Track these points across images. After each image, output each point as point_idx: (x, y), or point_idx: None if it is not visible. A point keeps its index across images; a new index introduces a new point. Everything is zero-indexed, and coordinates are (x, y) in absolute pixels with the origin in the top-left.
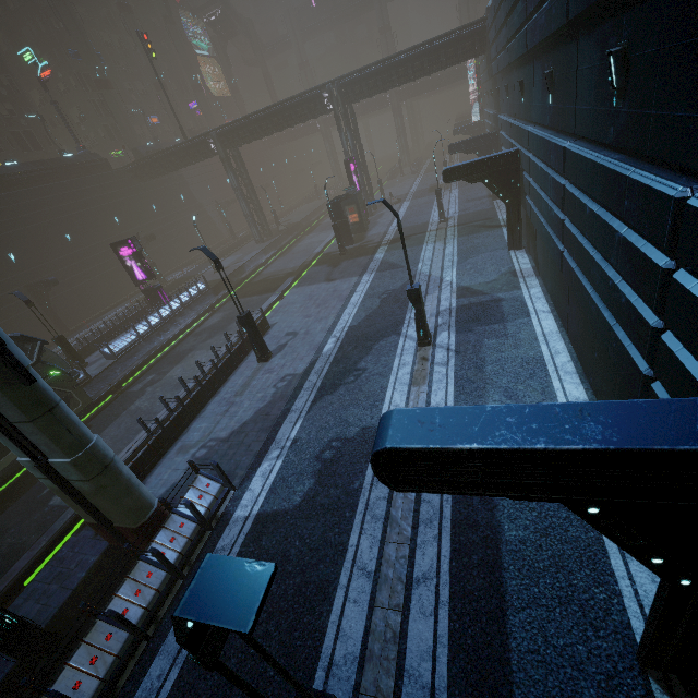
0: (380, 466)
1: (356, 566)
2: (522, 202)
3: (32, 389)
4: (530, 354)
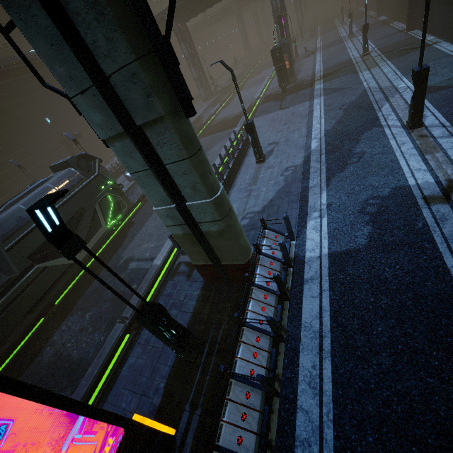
0: None
1: None
2: None
3: (188, 126)
4: None
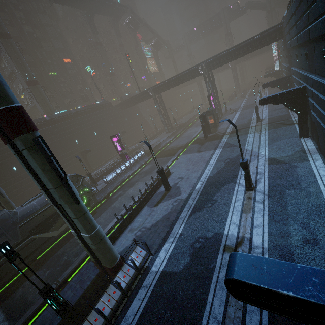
0: (229, 286)
1: (211, 315)
2: (308, 113)
3: (78, 206)
4: (317, 202)
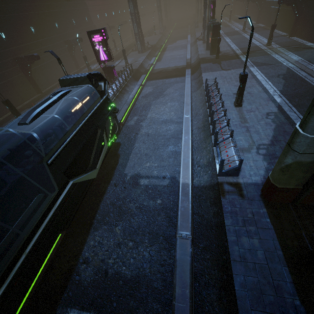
0: None
1: None
2: None
3: None
4: None
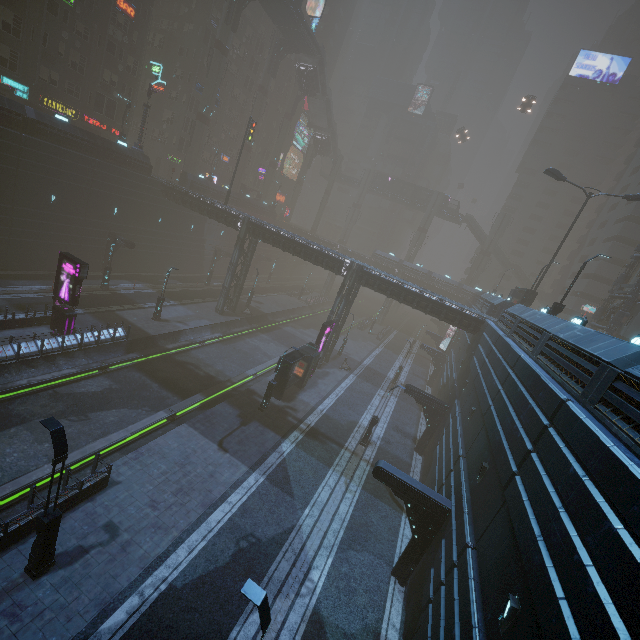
0: None
1: None
2: (428, 557)
3: None
4: None
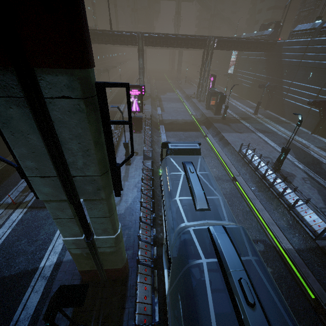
0: None
1: None
2: None
3: None
4: None
